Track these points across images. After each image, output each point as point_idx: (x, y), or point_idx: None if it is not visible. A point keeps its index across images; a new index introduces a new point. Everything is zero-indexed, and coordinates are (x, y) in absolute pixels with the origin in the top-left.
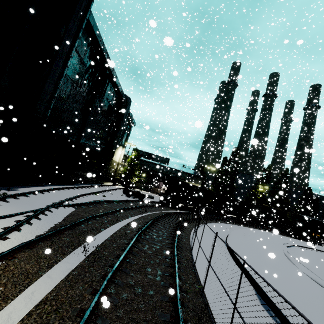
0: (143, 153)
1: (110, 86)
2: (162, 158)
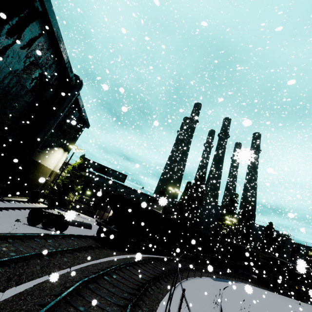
0: (93, 164)
1: (47, 43)
2: (118, 174)
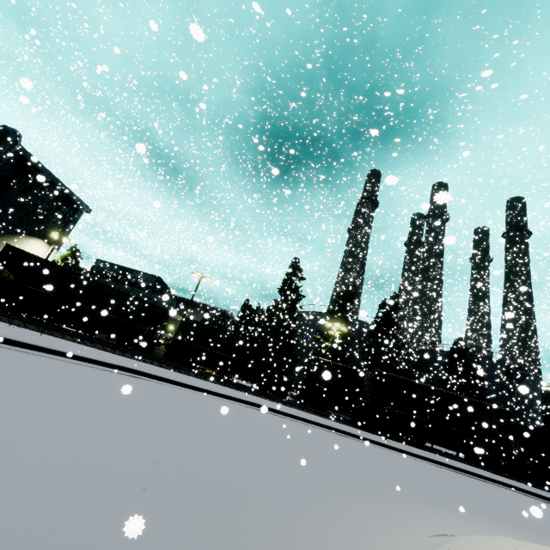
0: (112, 268)
1: None
2: (146, 276)
